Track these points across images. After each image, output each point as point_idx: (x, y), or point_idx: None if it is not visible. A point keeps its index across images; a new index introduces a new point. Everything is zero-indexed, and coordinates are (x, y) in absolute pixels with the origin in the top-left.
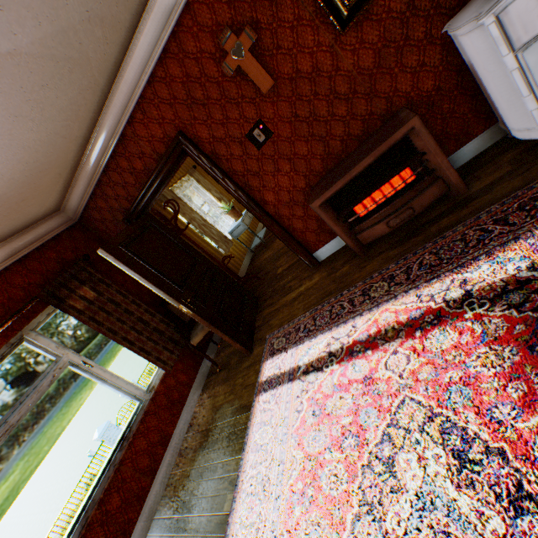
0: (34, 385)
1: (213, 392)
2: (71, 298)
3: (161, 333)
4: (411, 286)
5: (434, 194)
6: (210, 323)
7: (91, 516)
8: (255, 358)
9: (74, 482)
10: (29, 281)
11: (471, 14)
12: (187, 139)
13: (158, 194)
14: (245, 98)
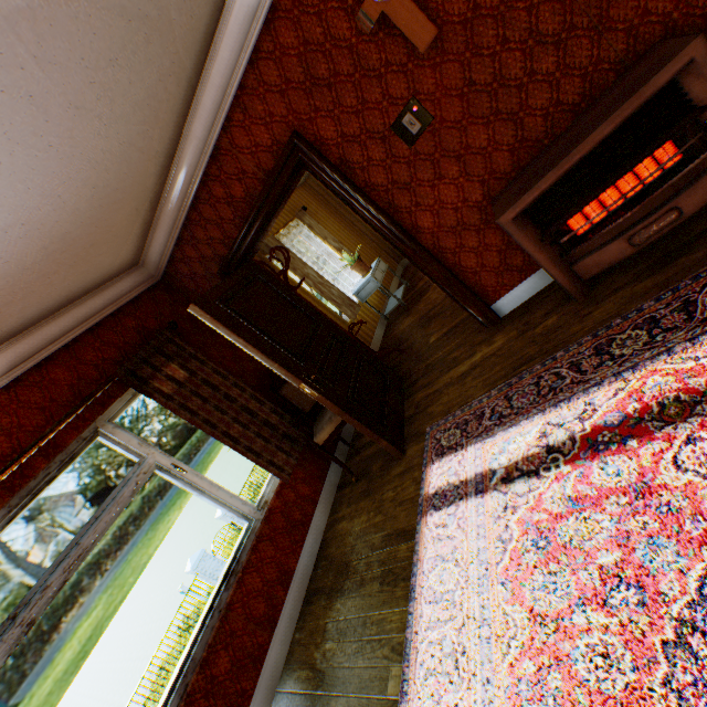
0: (113, 495)
1: (349, 512)
2: (156, 378)
3: (273, 427)
4: (699, 330)
5: None
6: (343, 410)
7: (191, 683)
8: (411, 461)
9: (164, 625)
10: (102, 356)
11: None
12: (305, 143)
13: (264, 232)
14: (391, 66)
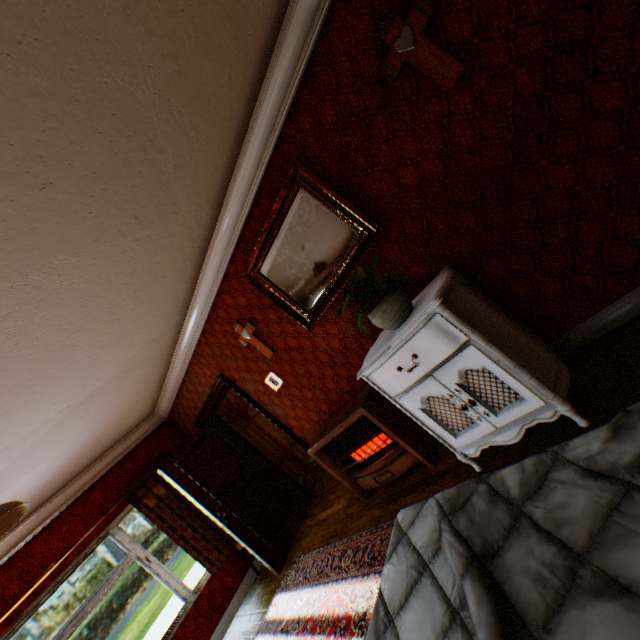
0: (108, 576)
1: (248, 606)
2: (147, 495)
3: (215, 529)
4: (359, 571)
5: (406, 462)
6: (241, 537)
7: None
8: (278, 582)
9: None
10: (122, 480)
11: (368, 355)
12: (226, 380)
13: (216, 407)
14: (259, 358)
